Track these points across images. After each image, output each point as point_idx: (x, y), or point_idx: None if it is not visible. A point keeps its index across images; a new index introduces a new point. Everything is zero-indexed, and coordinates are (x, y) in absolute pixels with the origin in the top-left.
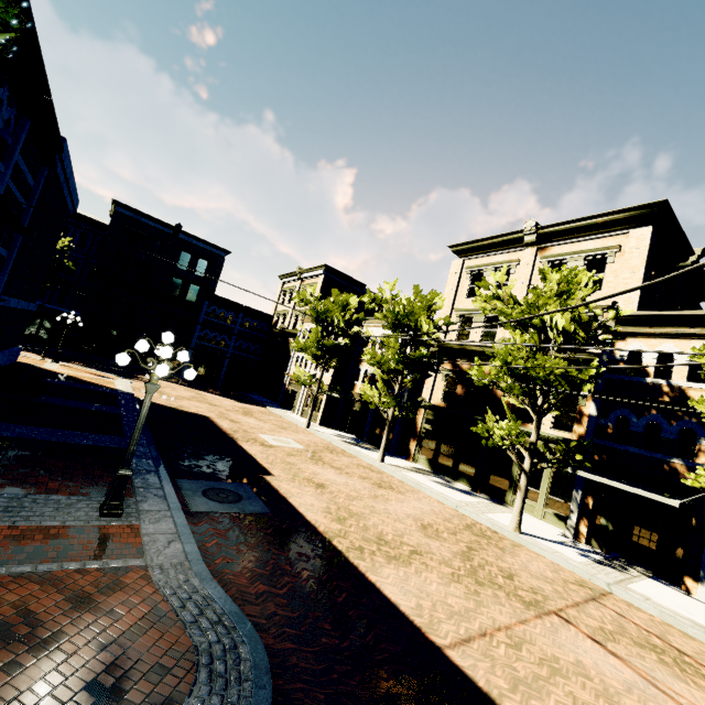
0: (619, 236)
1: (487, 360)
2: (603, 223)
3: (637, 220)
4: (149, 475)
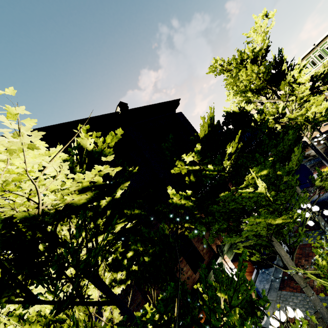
0: None
1: None
2: None
3: None
4: None
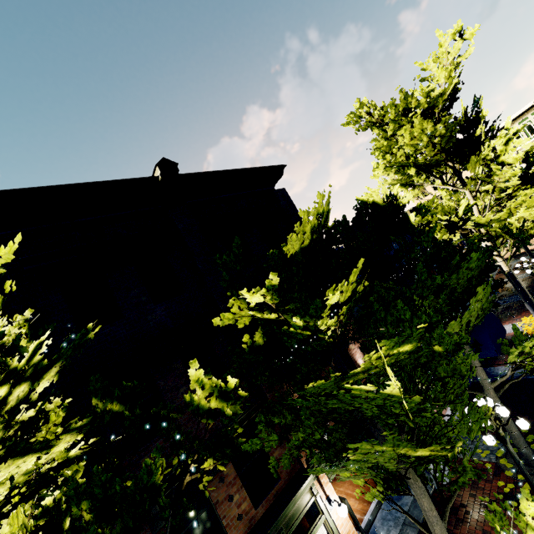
0: None
1: None
2: None
3: None
4: None
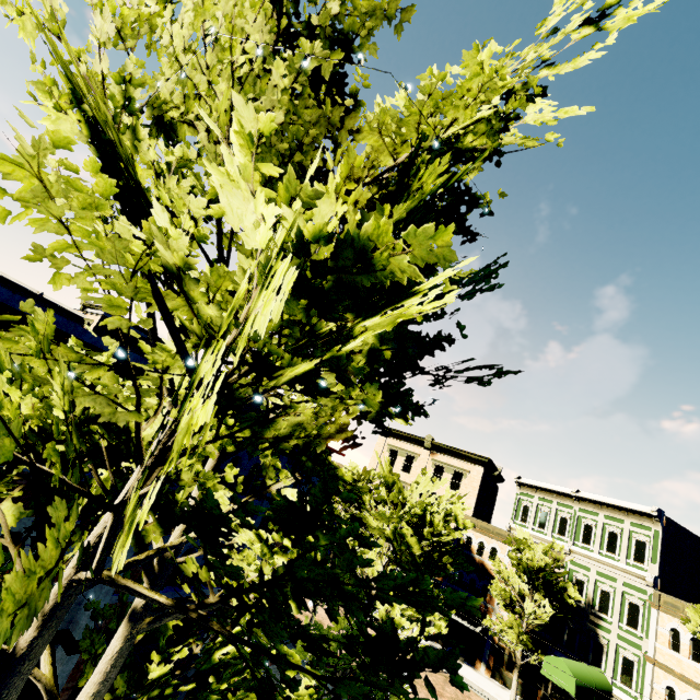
0: (470, 464)
1: None
2: (464, 454)
3: (478, 460)
4: None
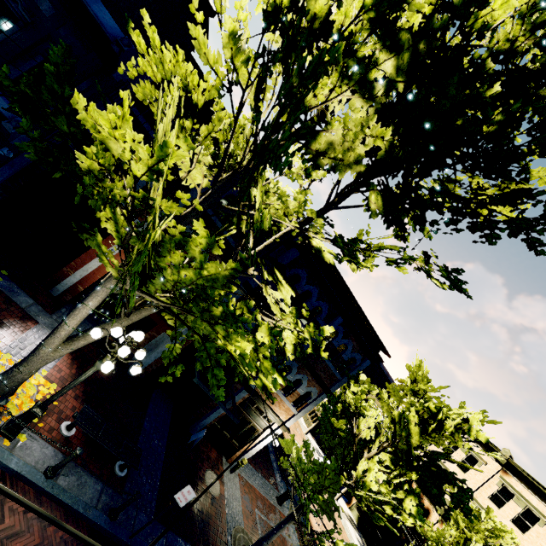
0: None
1: (429, 498)
2: None
3: None
4: (277, 473)
